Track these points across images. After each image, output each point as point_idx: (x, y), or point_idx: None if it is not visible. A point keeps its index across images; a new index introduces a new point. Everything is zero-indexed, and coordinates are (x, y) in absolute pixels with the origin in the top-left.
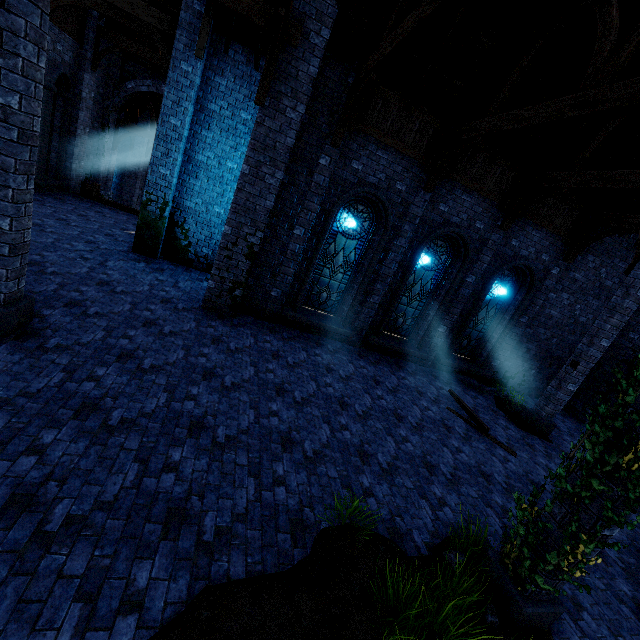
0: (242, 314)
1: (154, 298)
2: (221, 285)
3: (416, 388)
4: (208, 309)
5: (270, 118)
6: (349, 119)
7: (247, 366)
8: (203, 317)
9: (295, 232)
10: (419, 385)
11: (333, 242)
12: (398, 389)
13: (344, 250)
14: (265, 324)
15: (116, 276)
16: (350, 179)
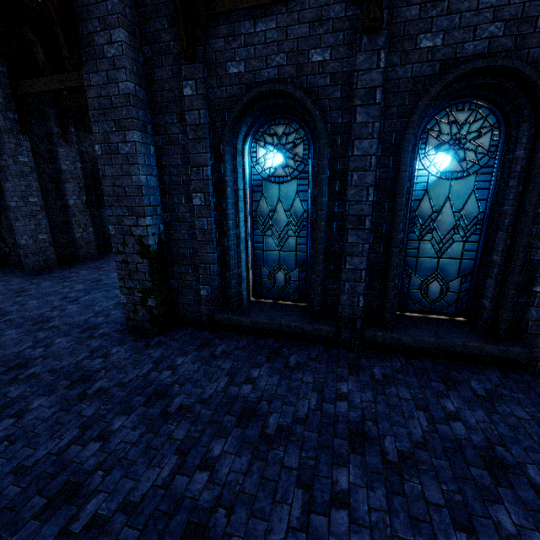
0: (180, 326)
1: (79, 327)
2: (132, 297)
3: (485, 449)
4: (132, 329)
5: (94, 73)
6: (177, 2)
7: (70, 428)
8: (112, 342)
9: (194, 203)
10: (500, 436)
11: (261, 197)
12: (417, 459)
13: (281, 202)
14: (202, 336)
15: (71, 310)
16: (235, 93)
